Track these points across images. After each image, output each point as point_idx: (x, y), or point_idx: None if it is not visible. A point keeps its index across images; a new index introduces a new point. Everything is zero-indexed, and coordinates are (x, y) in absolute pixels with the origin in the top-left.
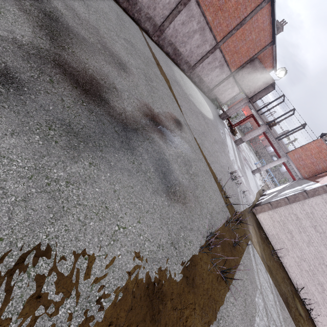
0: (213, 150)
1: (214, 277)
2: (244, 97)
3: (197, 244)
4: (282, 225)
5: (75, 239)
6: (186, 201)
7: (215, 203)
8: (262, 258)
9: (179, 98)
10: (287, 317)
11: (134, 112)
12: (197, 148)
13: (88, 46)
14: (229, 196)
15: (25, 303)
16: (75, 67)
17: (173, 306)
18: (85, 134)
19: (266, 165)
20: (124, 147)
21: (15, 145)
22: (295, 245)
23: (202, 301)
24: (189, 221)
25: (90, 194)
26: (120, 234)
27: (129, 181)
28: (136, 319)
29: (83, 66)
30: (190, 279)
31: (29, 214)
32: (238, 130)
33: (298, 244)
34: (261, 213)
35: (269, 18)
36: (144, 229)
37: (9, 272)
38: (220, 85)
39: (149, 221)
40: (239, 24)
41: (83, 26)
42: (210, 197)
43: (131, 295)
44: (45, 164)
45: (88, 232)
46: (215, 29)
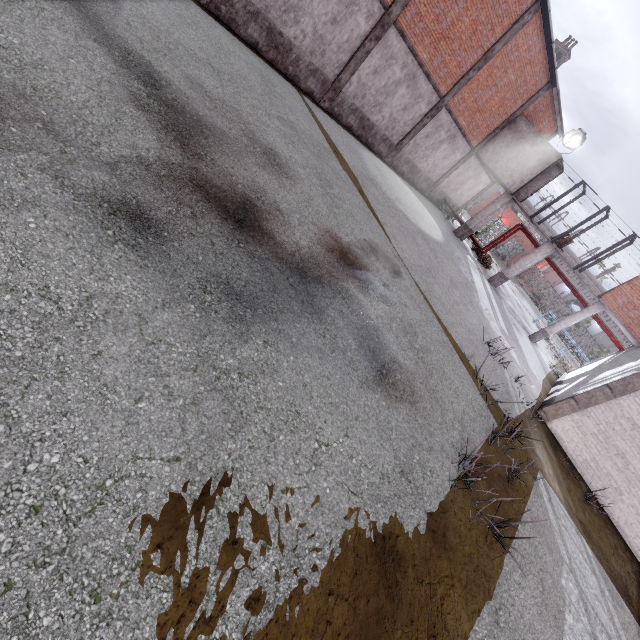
0: (450, 302)
1: (481, 535)
2: (501, 189)
3: (443, 475)
4: (603, 440)
5: (264, 462)
6: (416, 399)
7: (466, 401)
8: (568, 507)
9: (378, 209)
10: (629, 622)
11: (312, 248)
12: (423, 301)
13: (230, 144)
14: (490, 387)
15: (220, 550)
16: (220, 184)
17: (418, 578)
18: (250, 294)
19: (559, 322)
20: (307, 310)
21: (169, 323)
22: (633, 481)
23: (464, 574)
24: (425, 434)
25: (273, 392)
26: (323, 455)
27: (322, 367)
28: (365, 590)
29: (229, 180)
30: (439, 535)
31: (203, 423)
32: (493, 255)
33: (639, 478)
34: (557, 419)
35: (540, 40)
36: (356, 448)
37: (195, 504)
38: (451, 174)
39: (361, 434)
40: (482, 58)
41: (218, 112)
42: (456, 391)
43: (353, 552)
44: (209, 348)
45: (279, 451)
46: (437, 73)
